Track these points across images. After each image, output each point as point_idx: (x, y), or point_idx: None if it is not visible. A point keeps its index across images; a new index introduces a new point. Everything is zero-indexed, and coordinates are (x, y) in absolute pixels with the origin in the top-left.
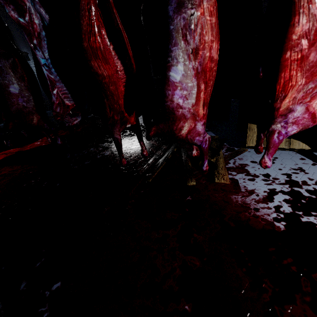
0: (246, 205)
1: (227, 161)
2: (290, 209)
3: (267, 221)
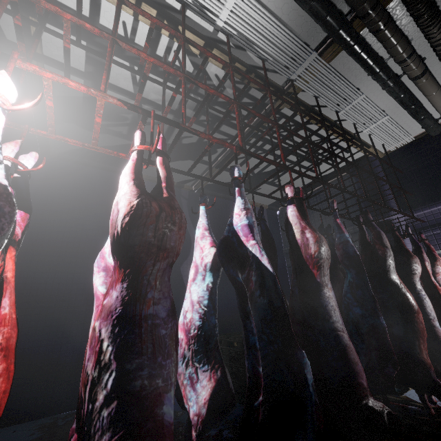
0: None
1: None
2: None
3: None
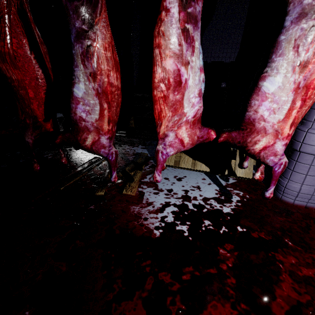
0: (140, 215)
1: (145, 176)
2: (172, 219)
3: (149, 229)
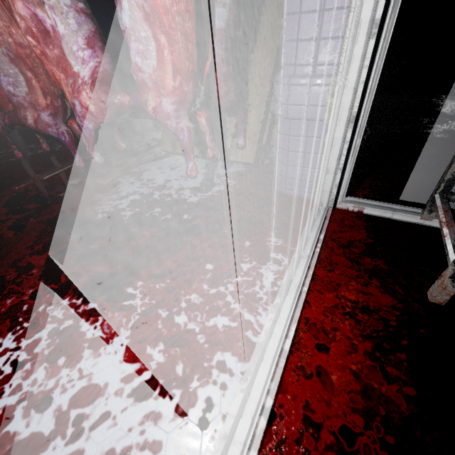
0: (98, 202)
1: (137, 165)
2: (125, 206)
3: (96, 213)
